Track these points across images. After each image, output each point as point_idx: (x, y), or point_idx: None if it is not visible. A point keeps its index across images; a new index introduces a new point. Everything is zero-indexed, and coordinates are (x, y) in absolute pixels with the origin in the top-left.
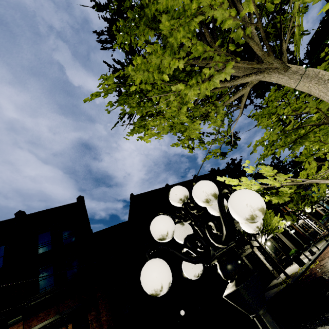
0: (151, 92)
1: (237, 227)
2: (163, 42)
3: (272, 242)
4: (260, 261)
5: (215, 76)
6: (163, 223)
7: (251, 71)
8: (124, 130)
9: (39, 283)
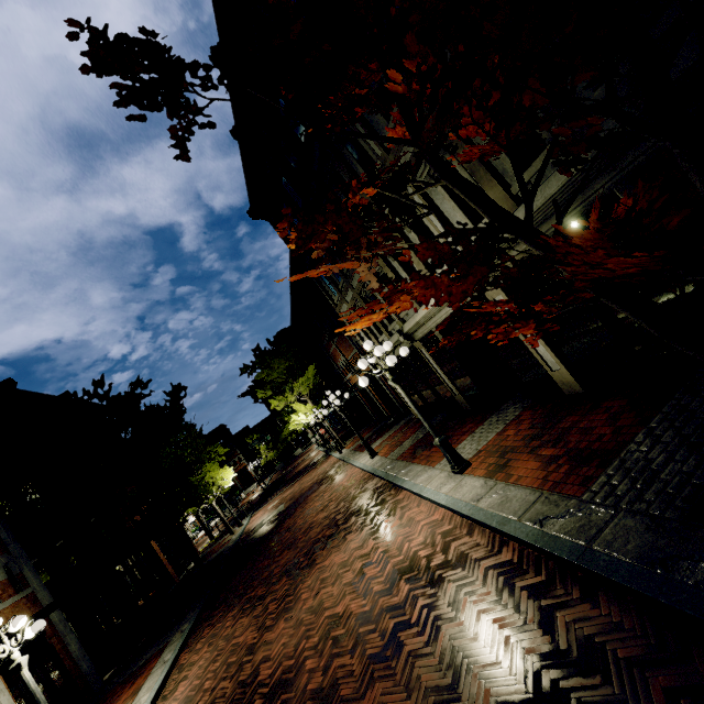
0: None
1: None
2: None
3: None
4: None
5: None
6: None
7: None
8: None
9: None
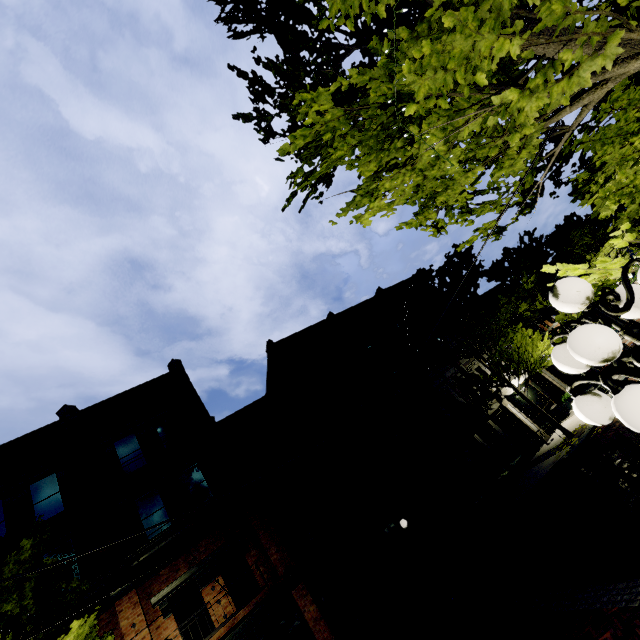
0: (433, 116)
1: (469, 370)
2: (481, 2)
3: (531, 385)
4: (516, 420)
5: (583, 65)
6: (608, 334)
7: (633, 49)
8: (300, 209)
9: (143, 524)
